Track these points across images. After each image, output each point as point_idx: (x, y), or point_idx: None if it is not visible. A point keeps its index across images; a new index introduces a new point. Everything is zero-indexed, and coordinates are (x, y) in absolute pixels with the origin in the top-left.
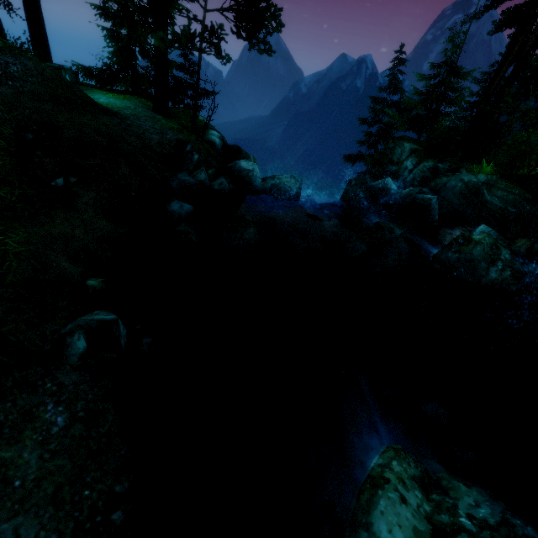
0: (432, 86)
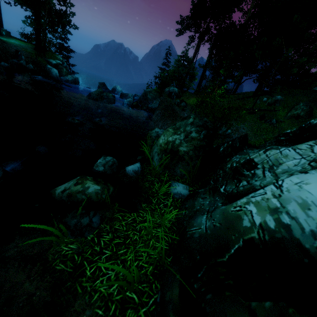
0: (177, 64)
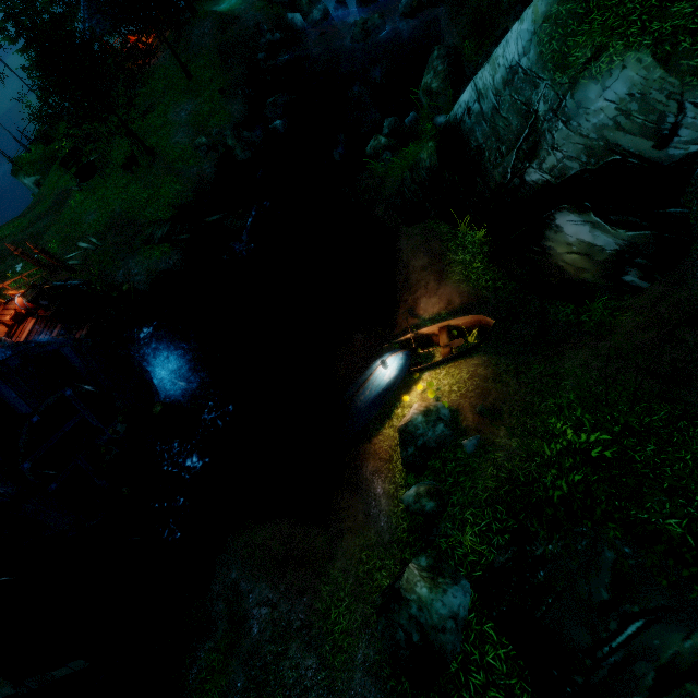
0: None
